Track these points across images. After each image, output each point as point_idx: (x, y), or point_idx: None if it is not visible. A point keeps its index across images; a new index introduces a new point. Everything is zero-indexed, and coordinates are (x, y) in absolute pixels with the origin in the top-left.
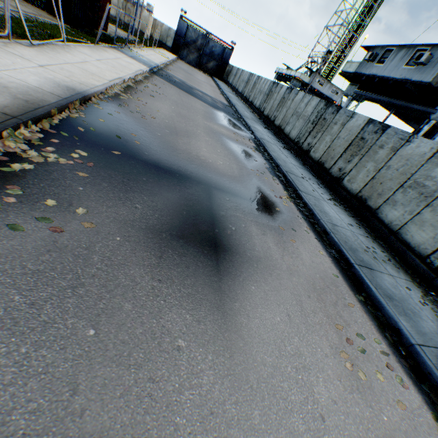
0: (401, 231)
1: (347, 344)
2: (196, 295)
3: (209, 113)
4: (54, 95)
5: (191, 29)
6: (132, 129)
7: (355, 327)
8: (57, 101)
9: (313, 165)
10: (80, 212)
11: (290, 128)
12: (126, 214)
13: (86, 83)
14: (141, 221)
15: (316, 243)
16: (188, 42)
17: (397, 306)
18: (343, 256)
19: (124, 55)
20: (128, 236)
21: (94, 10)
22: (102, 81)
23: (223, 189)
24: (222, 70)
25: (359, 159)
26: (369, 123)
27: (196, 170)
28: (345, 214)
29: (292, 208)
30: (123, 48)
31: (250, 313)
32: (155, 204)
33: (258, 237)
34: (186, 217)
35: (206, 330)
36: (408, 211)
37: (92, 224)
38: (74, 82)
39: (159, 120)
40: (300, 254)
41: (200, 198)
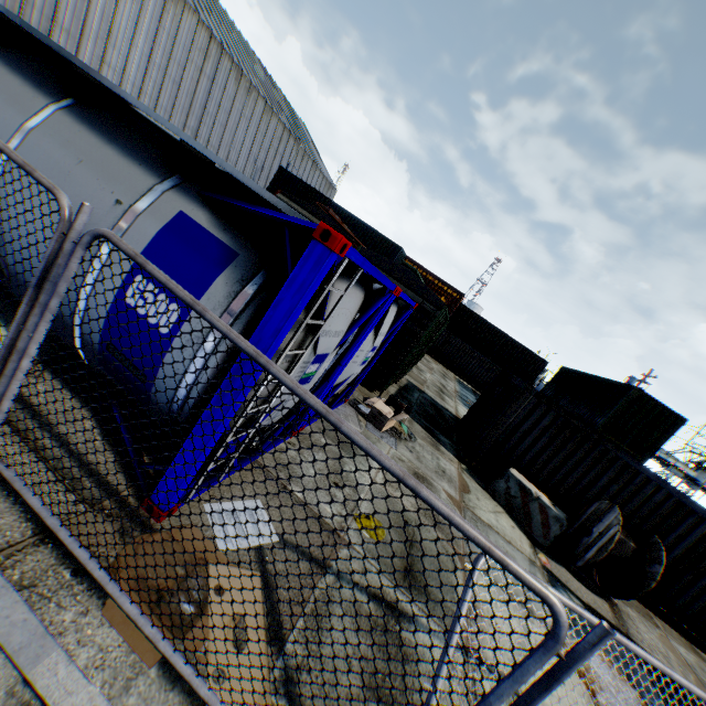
0: None
1: None
2: None
3: None
4: None
5: None
6: None
7: None
8: None
9: None
10: None
11: None
12: None
13: None
14: None
15: None
16: None
17: None
18: None
19: None
20: None
21: None
22: None
23: None
24: None
25: None
26: None
27: None
28: None
29: None
30: None
31: None
32: None
33: None
34: None
35: None
36: None
37: None
38: None
39: None
40: None
41: None
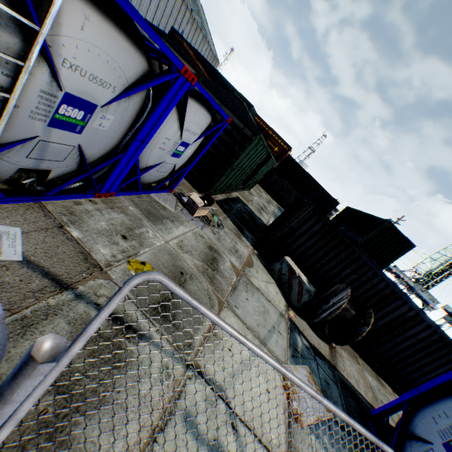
0: None
1: None
2: None
3: None
4: None
5: None
6: None
7: None
8: None
9: None
10: None
11: None
12: None
13: None
14: None
15: None
16: None
17: None
18: None
19: None
20: None
21: None
22: None
23: None
24: None
25: None
26: None
27: None
28: None
29: None
30: None
31: None
32: None
33: None
34: None
35: None
36: None
37: None
38: None
39: None
40: None
41: None
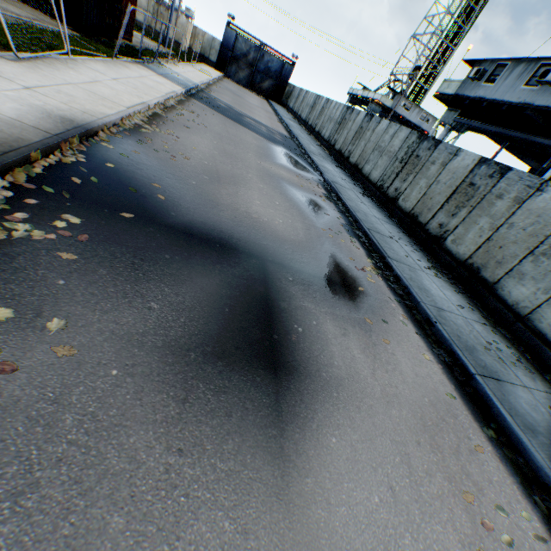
0: (532, 317)
1: (484, 532)
2: (242, 471)
3: (263, 148)
4: (39, 130)
5: (242, 39)
6: (155, 176)
7: (491, 492)
8: (43, 139)
9: (402, 219)
10: (53, 327)
11: (370, 167)
12: (132, 322)
13: (92, 111)
14: (156, 333)
15: (418, 342)
16: (237, 56)
17: (544, 445)
18: (458, 361)
19: (153, 73)
20: (132, 365)
21: (114, 14)
22: (117, 107)
23: (284, 264)
24: (281, 91)
25: (468, 213)
26: (481, 163)
27: (246, 235)
28: (451, 289)
29: (380, 285)
30: (151, 63)
31: (331, 495)
32: (181, 298)
33: (336, 341)
34: (229, 318)
35: (258, 549)
36: (542, 289)
37: (71, 348)
38: (74, 110)
39: (194, 162)
40: (398, 363)
41: (251, 281)
